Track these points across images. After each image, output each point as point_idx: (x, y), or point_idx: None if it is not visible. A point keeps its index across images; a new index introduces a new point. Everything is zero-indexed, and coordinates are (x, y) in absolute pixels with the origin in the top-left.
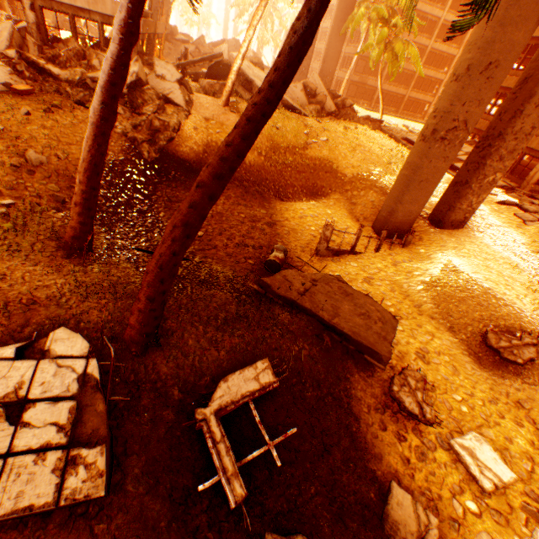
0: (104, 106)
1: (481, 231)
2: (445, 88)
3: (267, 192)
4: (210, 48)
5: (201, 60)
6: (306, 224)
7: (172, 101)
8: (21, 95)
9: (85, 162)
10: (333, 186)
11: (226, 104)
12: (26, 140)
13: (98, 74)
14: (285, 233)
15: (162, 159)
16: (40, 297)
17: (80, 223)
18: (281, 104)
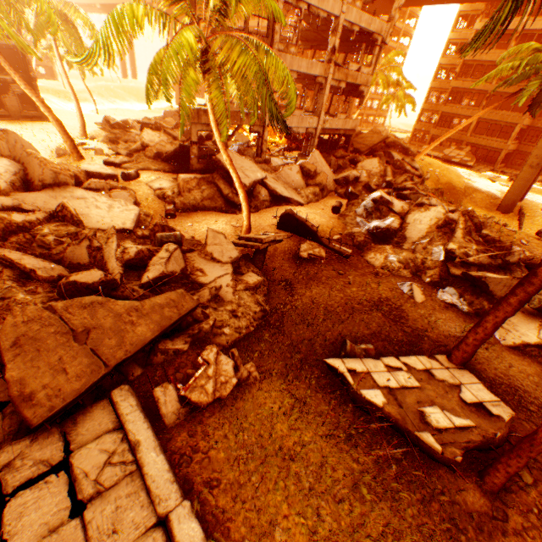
0: None
1: (527, 198)
2: (540, 147)
3: None
4: None
5: (380, 142)
6: None
7: None
8: None
9: None
10: (460, 196)
11: None
12: None
13: (427, 176)
14: None
15: None
16: None
17: None
18: None
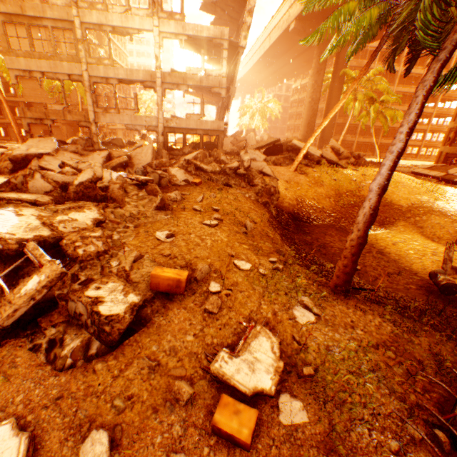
0: (386, 182)
1: None
2: None
3: (346, 227)
4: (243, 137)
5: (267, 144)
6: (402, 249)
7: (265, 173)
8: (197, 185)
9: (366, 222)
10: (394, 215)
11: (295, 169)
12: (230, 213)
13: (233, 164)
14: (397, 259)
15: (277, 214)
16: (390, 335)
17: (352, 269)
18: (327, 163)
